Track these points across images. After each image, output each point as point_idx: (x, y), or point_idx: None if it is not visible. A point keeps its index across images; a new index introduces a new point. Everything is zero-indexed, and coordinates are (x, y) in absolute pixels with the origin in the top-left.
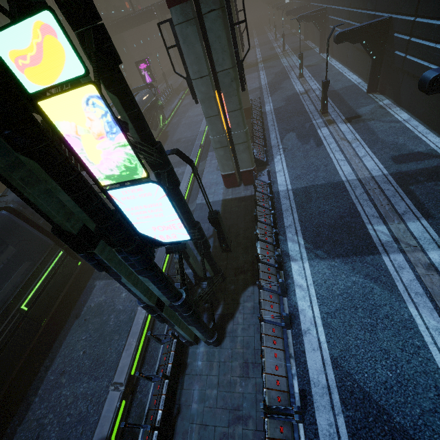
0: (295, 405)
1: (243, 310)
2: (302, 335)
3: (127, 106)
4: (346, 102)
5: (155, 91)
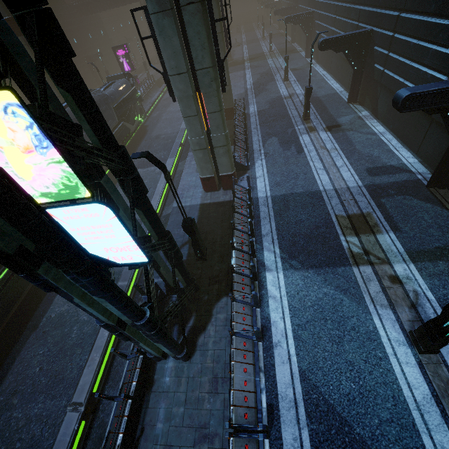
0: (263, 420)
1: (216, 322)
2: (272, 347)
3: (83, 105)
4: (327, 110)
5: (133, 82)
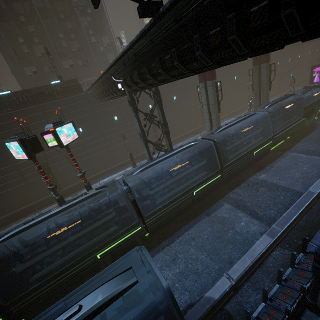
0: None
1: None
2: None
3: None
4: None
5: None
